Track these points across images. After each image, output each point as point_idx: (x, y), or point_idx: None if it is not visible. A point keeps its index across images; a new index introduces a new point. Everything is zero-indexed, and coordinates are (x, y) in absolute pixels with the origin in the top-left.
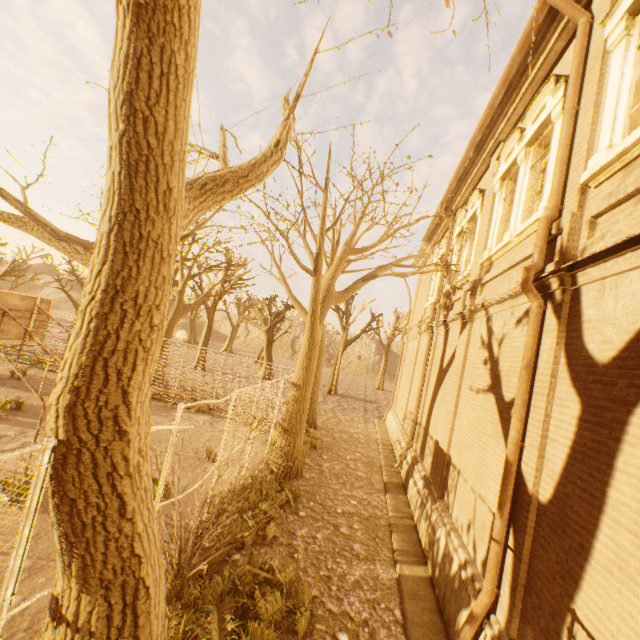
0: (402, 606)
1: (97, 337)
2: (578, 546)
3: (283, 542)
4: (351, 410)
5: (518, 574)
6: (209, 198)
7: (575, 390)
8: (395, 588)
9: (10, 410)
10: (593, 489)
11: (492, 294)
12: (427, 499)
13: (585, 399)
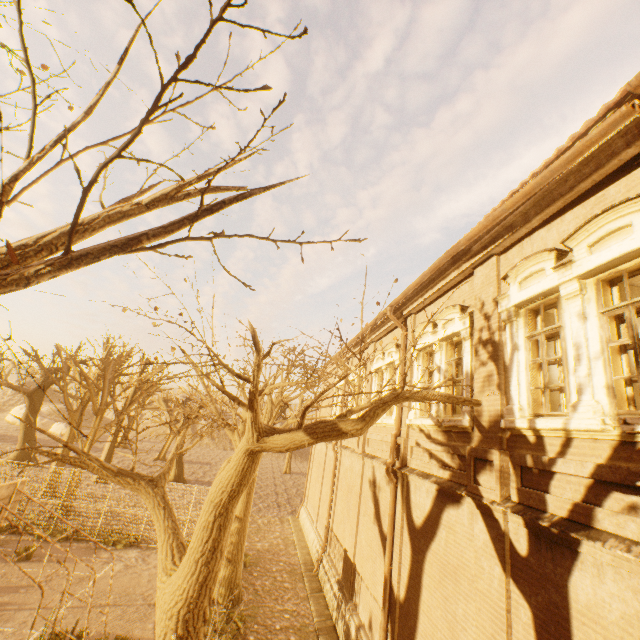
0: None
1: (204, 574)
2: (413, 625)
3: None
4: (266, 509)
5: None
6: None
7: (410, 538)
8: None
9: None
10: (417, 594)
11: (374, 452)
12: (342, 601)
13: (413, 545)
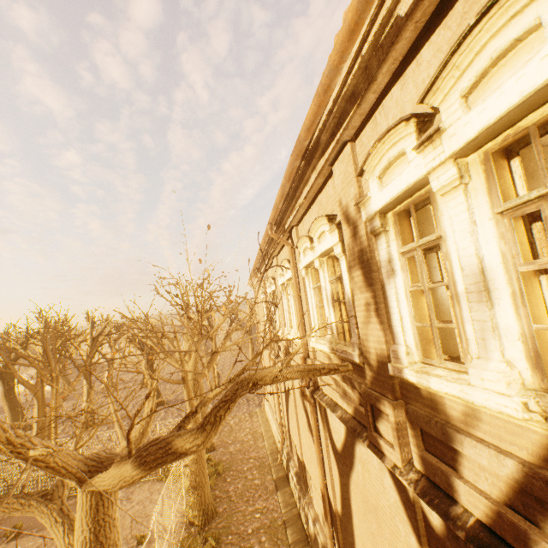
0: None
1: None
2: (352, 542)
3: None
4: (237, 408)
5: None
6: None
7: (335, 458)
8: None
9: None
10: (349, 515)
11: None
12: (300, 493)
13: (338, 466)
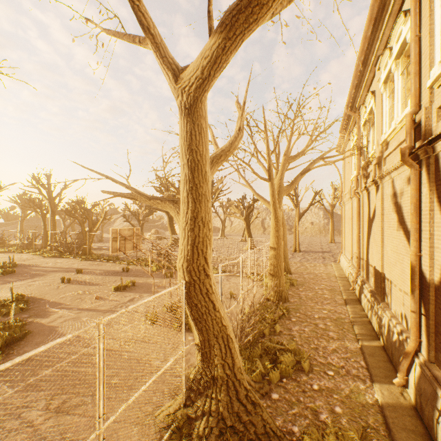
0: (365, 360)
1: (192, 238)
2: None
3: (286, 333)
4: (313, 260)
5: (428, 327)
6: (215, 166)
7: None
8: (359, 352)
9: (130, 286)
10: None
11: (390, 164)
12: (374, 303)
13: None
